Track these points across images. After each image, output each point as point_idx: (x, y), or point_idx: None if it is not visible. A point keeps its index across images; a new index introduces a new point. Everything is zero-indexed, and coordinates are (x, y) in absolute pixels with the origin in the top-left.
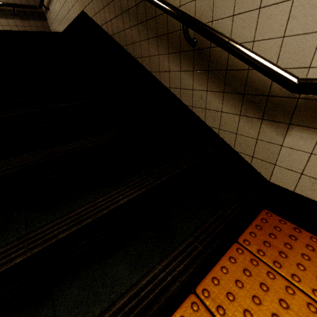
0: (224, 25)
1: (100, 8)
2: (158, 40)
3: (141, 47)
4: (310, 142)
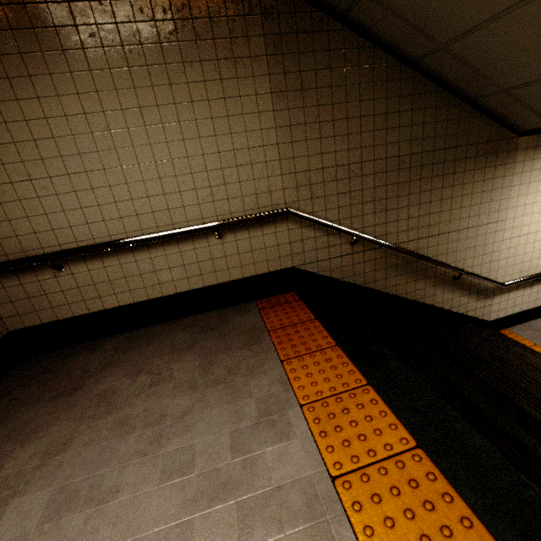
0: (469, 270)
1: (347, 265)
2: (427, 280)
3: (407, 287)
4: (499, 299)
